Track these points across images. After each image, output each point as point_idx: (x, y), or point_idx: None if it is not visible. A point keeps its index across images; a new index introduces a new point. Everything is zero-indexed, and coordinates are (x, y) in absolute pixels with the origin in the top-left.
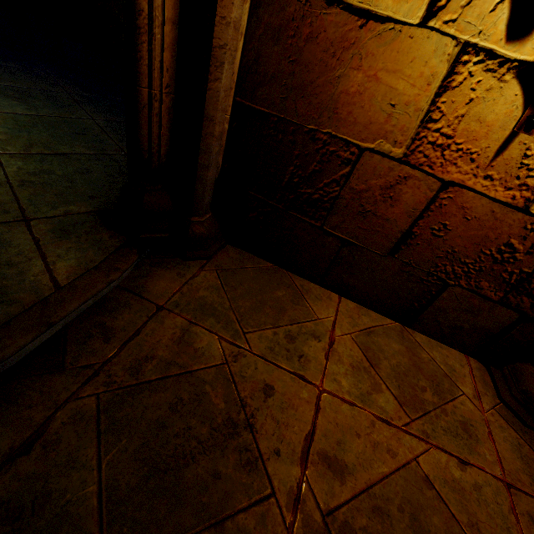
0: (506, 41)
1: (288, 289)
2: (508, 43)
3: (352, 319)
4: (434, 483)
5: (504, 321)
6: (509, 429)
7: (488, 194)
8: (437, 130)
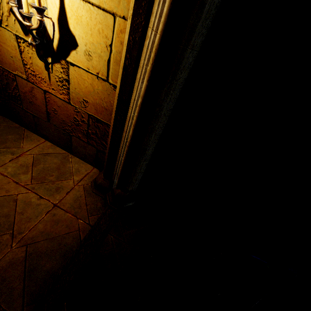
0: (25, 35)
1: (17, 135)
2: (26, 36)
3: (42, 149)
4: (18, 201)
5: (94, 151)
6: (82, 192)
7: (57, 96)
8: (29, 68)
